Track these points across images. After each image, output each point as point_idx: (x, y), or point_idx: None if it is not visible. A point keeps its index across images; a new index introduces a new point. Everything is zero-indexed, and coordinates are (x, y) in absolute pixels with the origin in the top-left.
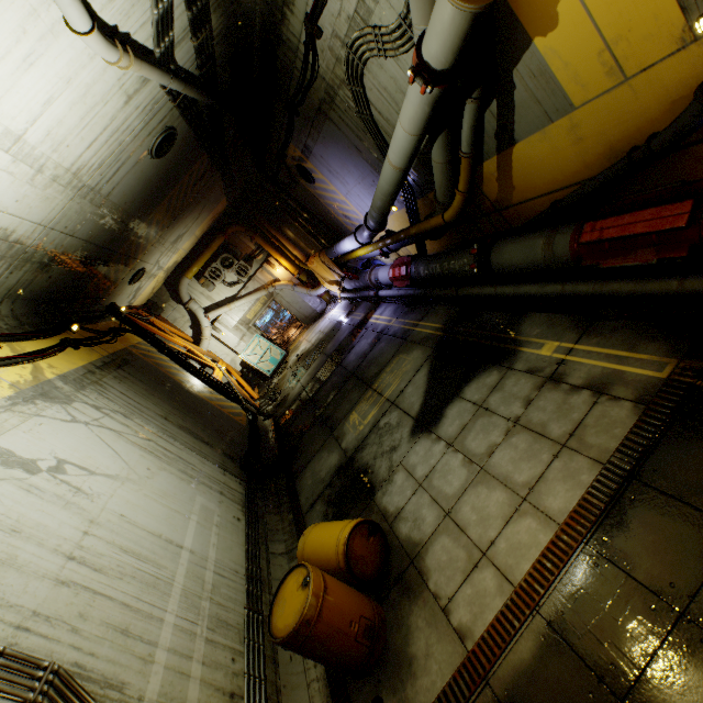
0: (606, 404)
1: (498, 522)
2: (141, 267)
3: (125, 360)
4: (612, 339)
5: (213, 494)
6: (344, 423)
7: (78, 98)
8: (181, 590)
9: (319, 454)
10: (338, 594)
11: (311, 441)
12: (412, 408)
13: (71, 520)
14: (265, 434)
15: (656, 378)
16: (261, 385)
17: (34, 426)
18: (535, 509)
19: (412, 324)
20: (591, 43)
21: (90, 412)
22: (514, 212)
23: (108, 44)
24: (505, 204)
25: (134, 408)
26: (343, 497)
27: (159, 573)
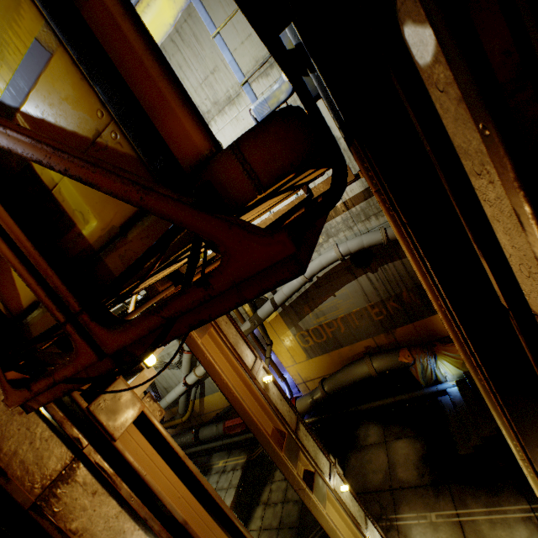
0: (236, 472)
1: None
2: None
3: None
4: (236, 454)
5: None
6: None
7: None
8: None
9: None
10: None
11: None
12: None
13: None
14: None
15: (244, 461)
16: None
17: None
18: None
19: None
20: None
21: None
22: (205, 416)
23: None
24: (202, 413)
25: None
26: None
27: None
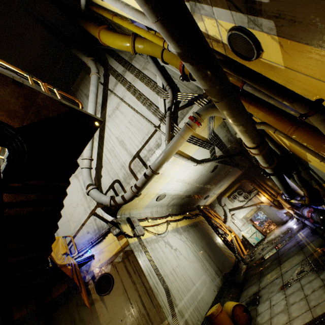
0: None
1: (279, 324)
2: (207, 194)
3: (197, 225)
4: None
5: (209, 278)
6: (264, 276)
7: (194, 171)
8: (191, 294)
9: (252, 285)
10: (224, 316)
11: (252, 279)
12: (285, 279)
13: (175, 262)
14: (240, 270)
15: None
16: (250, 248)
17: (174, 238)
18: (289, 324)
19: (307, 242)
20: (323, 167)
21: (184, 238)
22: None
23: (199, 164)
24: None
25: (195, 241)
26: (250, 302)
27: (187, 286)
